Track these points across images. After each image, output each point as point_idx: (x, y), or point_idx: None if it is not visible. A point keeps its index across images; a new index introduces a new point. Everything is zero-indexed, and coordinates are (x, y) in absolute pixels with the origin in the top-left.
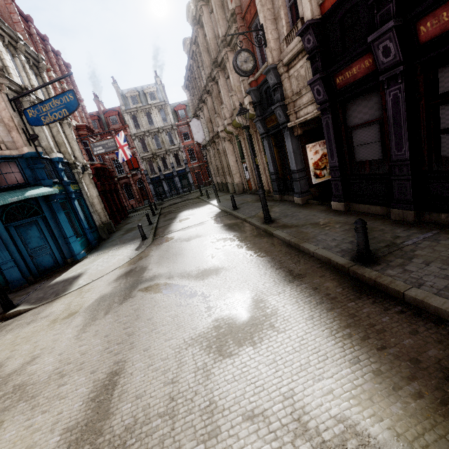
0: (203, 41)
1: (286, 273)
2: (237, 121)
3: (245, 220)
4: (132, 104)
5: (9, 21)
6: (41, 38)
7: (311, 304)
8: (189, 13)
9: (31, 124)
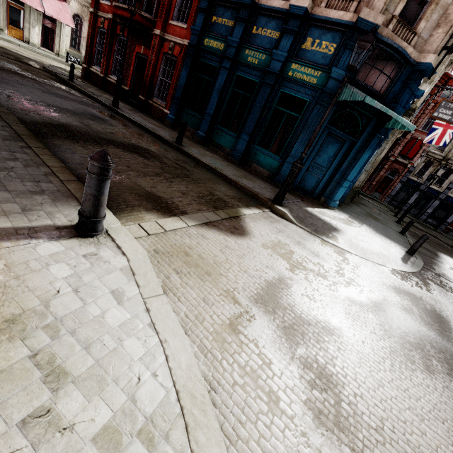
0: None
1: None
2: None
3: None
4: None
5: None
6: None
7: None
8: None
9: None
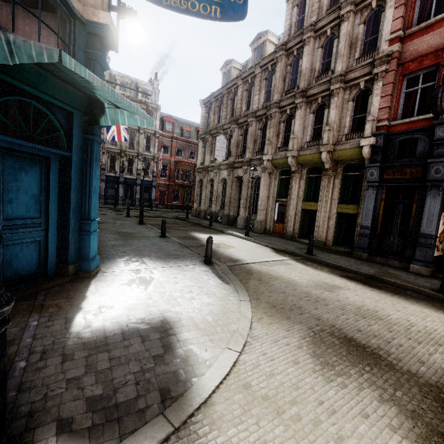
0: (284, 68)
1: None
2: (322, 157)
3: (377, 278)
4: (118, 89)
5: None
6: None
7: None
8: (258, 40)
9: None
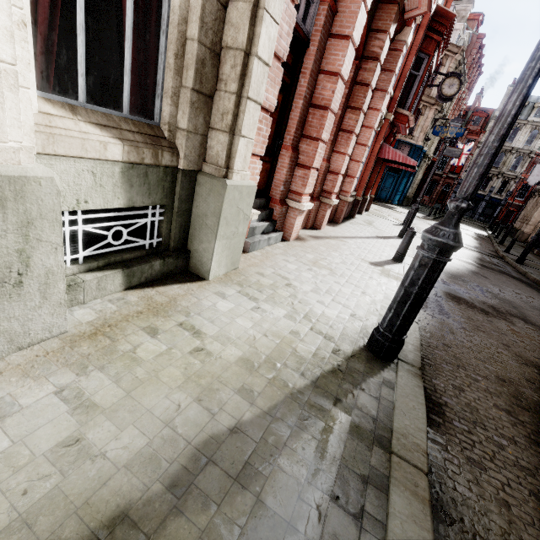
0: None
1: (478, 243)
2: None
3: (491, 240)
4: None
5: (468, 53)
6: (478, 57)
7: (474, 244)
8: None
9: (432, 133)
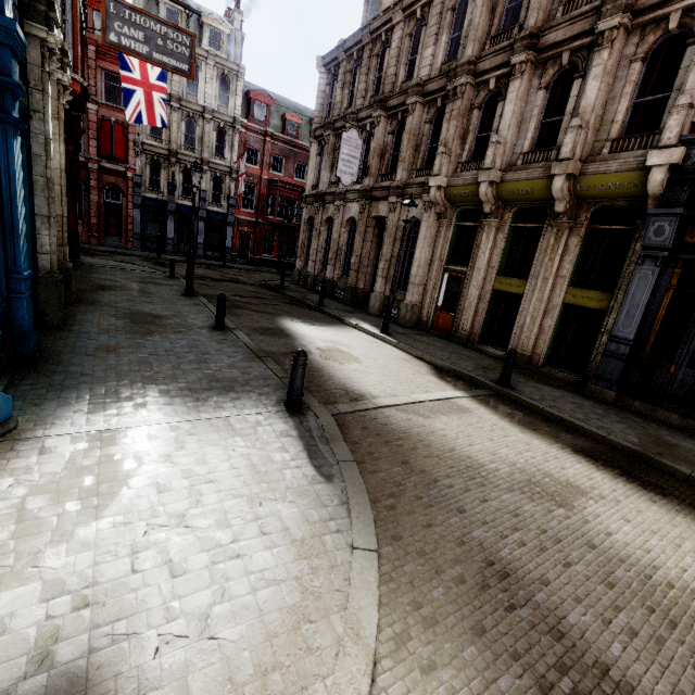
0: None
1: None
2: (553, 188)
3: (650, 460)
4: None
5: None
6: None
7: None
8: None
9: None
